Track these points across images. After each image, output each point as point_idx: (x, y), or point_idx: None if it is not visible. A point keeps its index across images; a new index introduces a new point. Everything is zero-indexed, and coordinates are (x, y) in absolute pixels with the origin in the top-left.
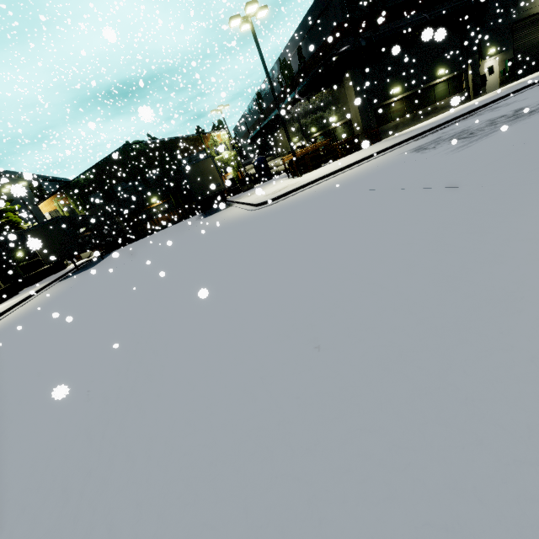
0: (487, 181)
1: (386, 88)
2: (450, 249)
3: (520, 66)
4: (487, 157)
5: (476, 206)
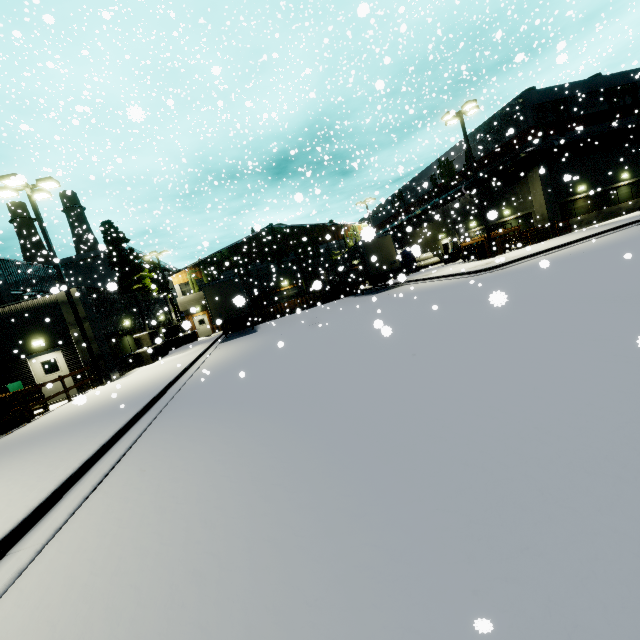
0: None
1: (570, 186)
2: None
3: None
4: None
5: None
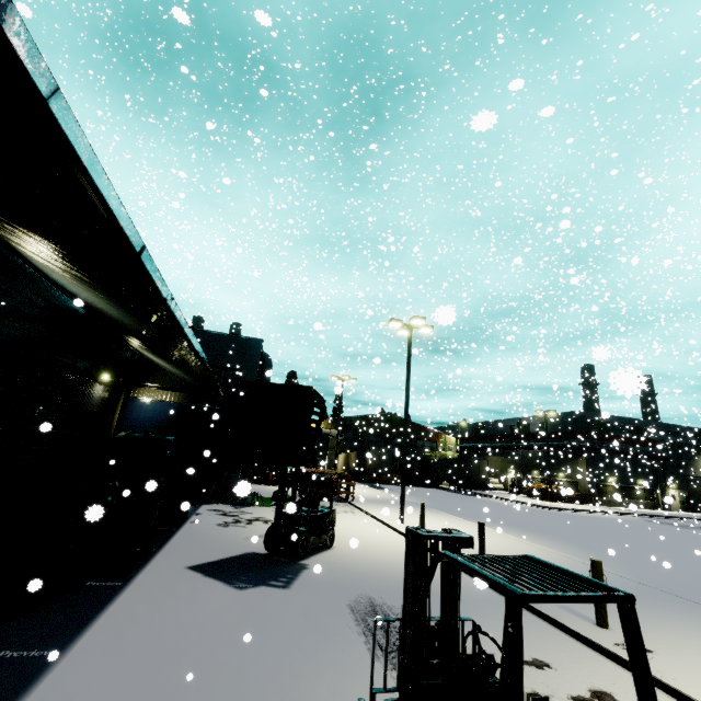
0: (699, 537)
1: (605, 475)
2: (696, 541)
3: (693, 504)
4: (695, 533)
5: (699, 539)
